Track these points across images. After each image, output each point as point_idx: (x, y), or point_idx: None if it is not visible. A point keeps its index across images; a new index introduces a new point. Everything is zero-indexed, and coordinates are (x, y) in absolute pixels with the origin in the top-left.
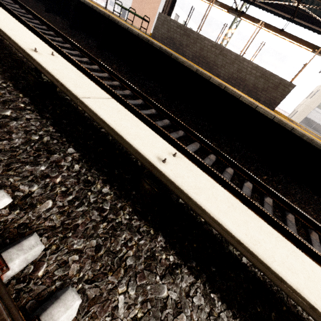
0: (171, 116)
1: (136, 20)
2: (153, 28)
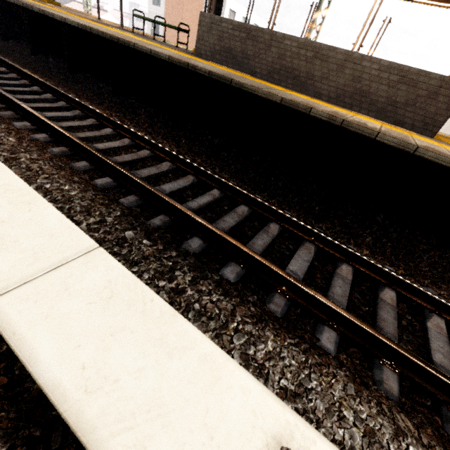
0: (249, 197)
1: (175, 33)
2: (196, 40)
